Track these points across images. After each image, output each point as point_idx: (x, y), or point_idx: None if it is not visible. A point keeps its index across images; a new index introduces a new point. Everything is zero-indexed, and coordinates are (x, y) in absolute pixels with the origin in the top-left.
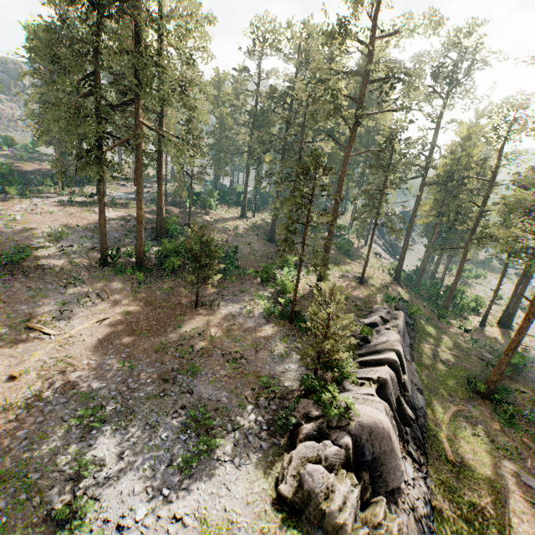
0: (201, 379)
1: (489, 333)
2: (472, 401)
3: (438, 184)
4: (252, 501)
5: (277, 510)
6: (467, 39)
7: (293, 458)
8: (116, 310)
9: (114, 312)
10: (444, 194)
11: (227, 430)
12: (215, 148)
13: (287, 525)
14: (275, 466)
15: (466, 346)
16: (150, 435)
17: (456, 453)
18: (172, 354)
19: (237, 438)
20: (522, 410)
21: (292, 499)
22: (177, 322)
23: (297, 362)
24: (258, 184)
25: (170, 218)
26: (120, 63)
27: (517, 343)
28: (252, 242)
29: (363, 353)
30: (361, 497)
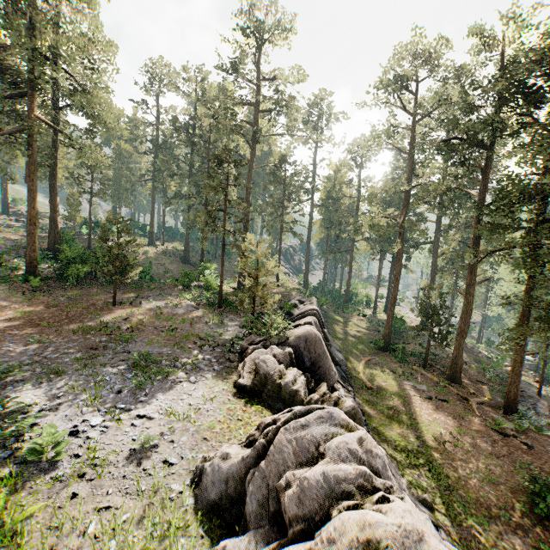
0: (136, 344)
1: (380, 317)
2: (377, 354)
3: (323, 206)
4: (214, 396)
5: (239, 398)
6: (323, 101)
7: (247, 361)
8: (6, 312)
9: (3, 314)
10: (329, 214)
11: (177, 367)
12: (113, 178)
13: (251, 404)
14: (230, 378)
15: (366, 325)
16: (89, 380)
17: (372, 384)
18: (96, 332)
19: (189, 368)
20: (409, 352)
21: (251, 387)
22: (94, 315)
23: (233, 327)
24: (168, 204)
25: (66, 234)
26: (6, 59)
27: (395, 299)
28: (165, 263)
29: (289, 320)
30: (308, 388)
